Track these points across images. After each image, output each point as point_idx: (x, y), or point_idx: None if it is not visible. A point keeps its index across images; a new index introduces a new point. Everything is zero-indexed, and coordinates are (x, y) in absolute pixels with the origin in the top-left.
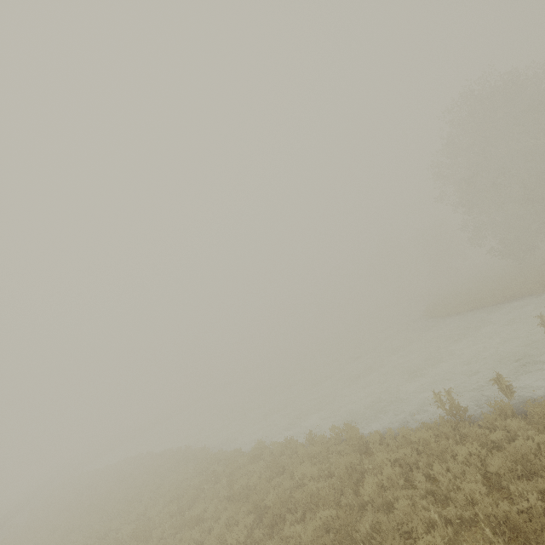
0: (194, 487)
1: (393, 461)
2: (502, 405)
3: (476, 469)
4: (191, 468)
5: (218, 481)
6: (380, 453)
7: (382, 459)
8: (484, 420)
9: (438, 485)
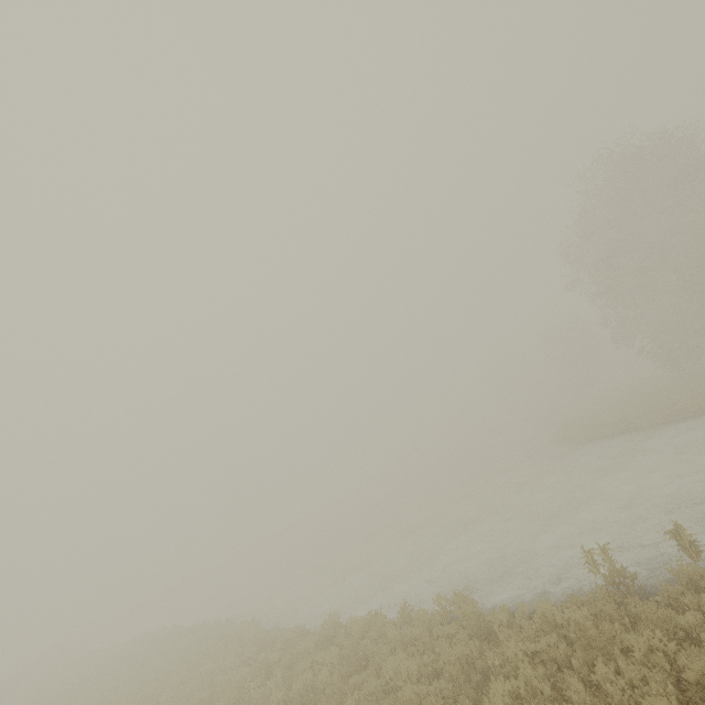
0: (235, 684)
1: (531, 655)
2: (691, 572)
3: (662, 674)
4: (232, 654)
5: (270, 676)
6: (511, 642)
7: (515, 651)
8: (664, 594)
9: (606, 699)
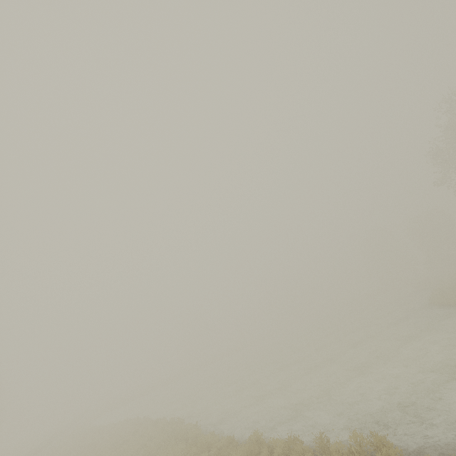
0: None
1: None
2: None
3: None
4: (179, 450)
5: None
6: None
7: None
8: None
9: None
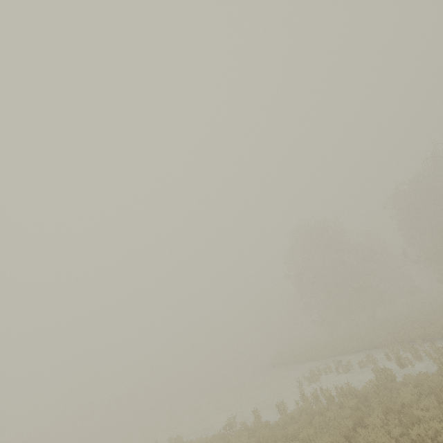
0: None
1: None
2: (244, 424)
3: None
4: None
5: None
6: None
7: None
8: (235, 432)
9: None
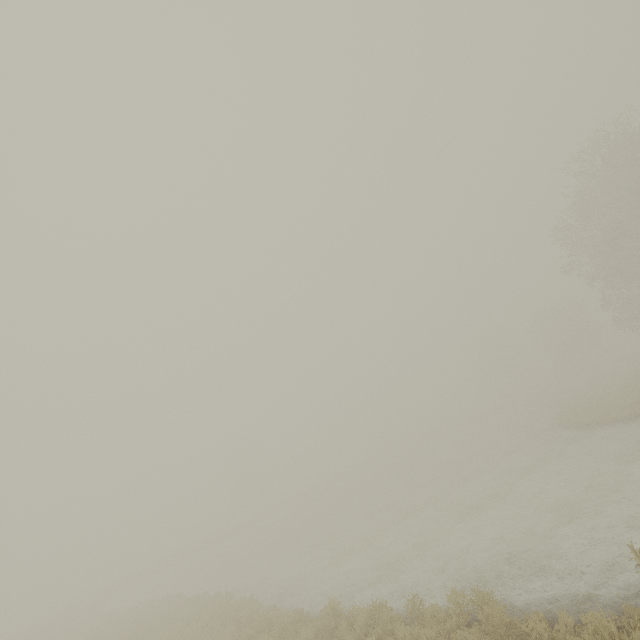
0: None
1: None
2: None
3: None
4: (229, 634)
5: None
6: None
7: None
8: None
9: None
